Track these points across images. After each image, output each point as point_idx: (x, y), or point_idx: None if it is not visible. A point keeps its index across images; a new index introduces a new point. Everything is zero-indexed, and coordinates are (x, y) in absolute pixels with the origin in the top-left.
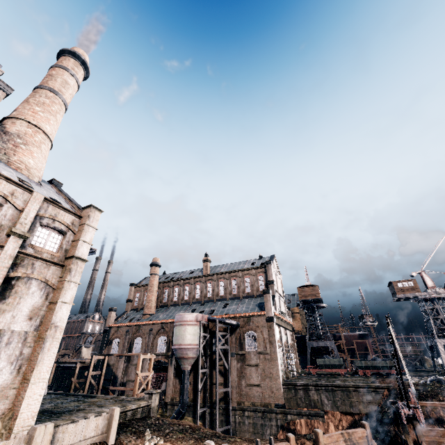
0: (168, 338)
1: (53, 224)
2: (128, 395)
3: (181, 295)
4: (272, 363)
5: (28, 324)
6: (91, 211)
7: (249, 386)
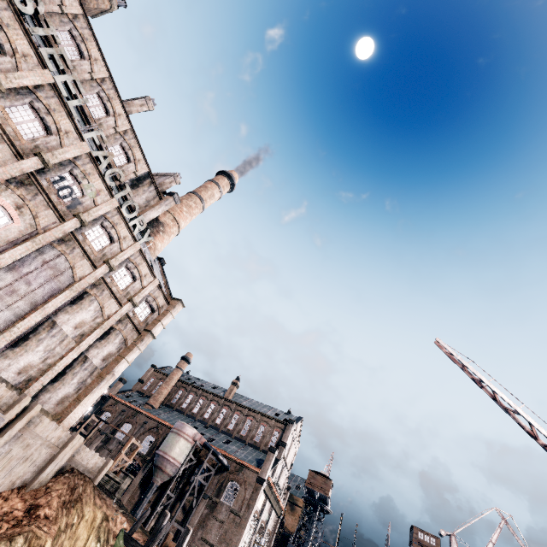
0: (156, 442)
1: (152, 302)
2: None
3: (192, 405)
4: (238, 529)
5: (100, 362)
6: (178, 304)
7: (203, 540)
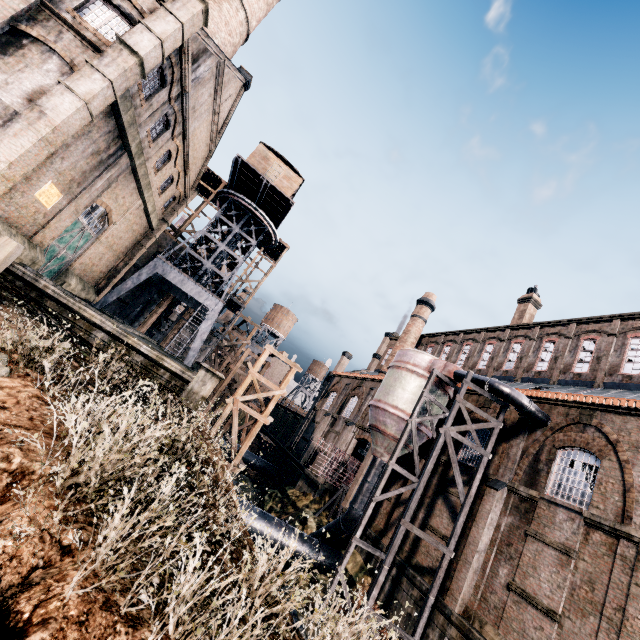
0: None
1: (119, 1)
2: (313, 470)
3: (452, 359)
4: (637, 578)
5: (24, 105)
6: None
7: (517, 593)
